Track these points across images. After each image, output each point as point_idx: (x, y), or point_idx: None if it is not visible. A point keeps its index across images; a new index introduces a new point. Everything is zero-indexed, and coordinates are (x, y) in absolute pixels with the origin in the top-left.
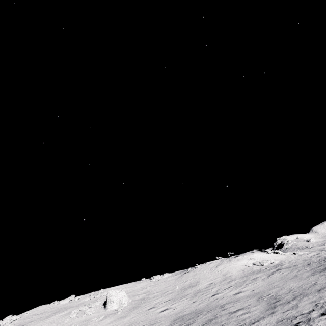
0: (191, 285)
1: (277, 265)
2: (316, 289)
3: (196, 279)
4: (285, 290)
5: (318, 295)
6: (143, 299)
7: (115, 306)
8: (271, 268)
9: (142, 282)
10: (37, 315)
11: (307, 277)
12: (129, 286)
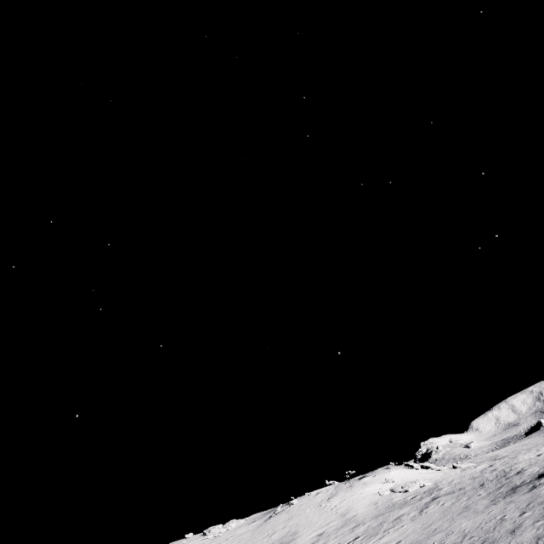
0: (284, 541)
1: (431, 489)
2: (506, 529)
3: (292, 527)
4: (455, 535)
5: (514, 540)
6: None
7: None
8: (422, 496)
9: (186, 542)
10: None
11: (486, 509)
12: None
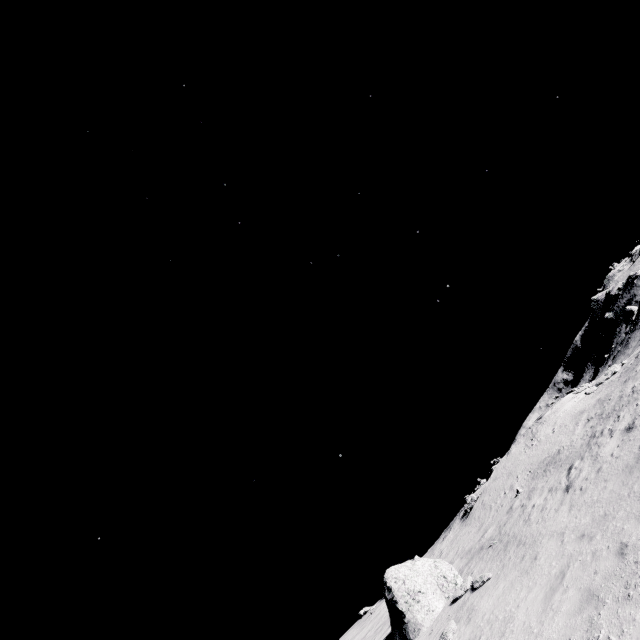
0: (546, 462)
1: None
2: None
3: (528, 468)
4: None
5: None
6: (482, 548)
7: (438, 602)
8: None
9: (373, 611)
10: None
11: None
12: (351, 636)
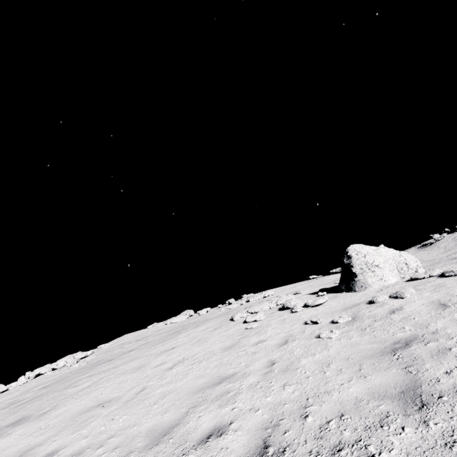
0: None
1: None
2: None
3: None
4: None
5: None
6: (453, 258)
7: (392, 278)
8: None
9: (319, 278)
10: (131, 342)
11: None
12: (301, 284)
